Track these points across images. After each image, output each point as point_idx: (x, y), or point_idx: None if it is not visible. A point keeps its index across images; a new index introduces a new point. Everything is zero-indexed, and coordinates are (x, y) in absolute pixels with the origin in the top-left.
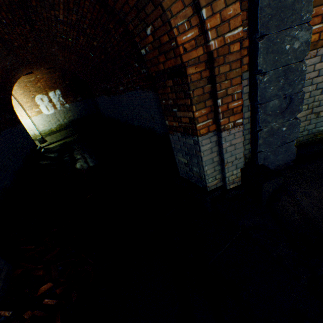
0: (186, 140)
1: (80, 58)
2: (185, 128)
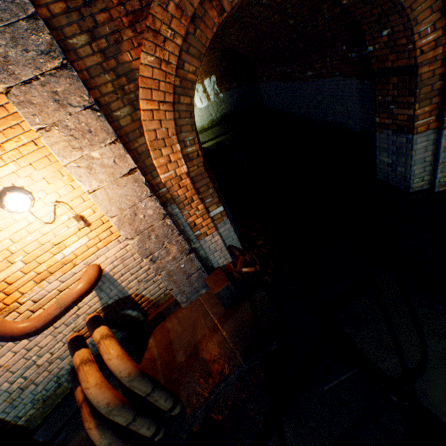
0: (397, 138)
1: (259, 36)
2: (400, 126)
